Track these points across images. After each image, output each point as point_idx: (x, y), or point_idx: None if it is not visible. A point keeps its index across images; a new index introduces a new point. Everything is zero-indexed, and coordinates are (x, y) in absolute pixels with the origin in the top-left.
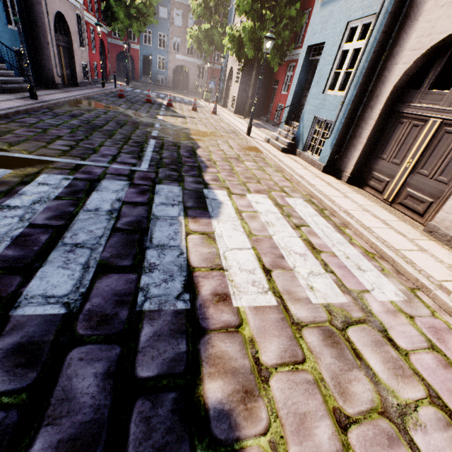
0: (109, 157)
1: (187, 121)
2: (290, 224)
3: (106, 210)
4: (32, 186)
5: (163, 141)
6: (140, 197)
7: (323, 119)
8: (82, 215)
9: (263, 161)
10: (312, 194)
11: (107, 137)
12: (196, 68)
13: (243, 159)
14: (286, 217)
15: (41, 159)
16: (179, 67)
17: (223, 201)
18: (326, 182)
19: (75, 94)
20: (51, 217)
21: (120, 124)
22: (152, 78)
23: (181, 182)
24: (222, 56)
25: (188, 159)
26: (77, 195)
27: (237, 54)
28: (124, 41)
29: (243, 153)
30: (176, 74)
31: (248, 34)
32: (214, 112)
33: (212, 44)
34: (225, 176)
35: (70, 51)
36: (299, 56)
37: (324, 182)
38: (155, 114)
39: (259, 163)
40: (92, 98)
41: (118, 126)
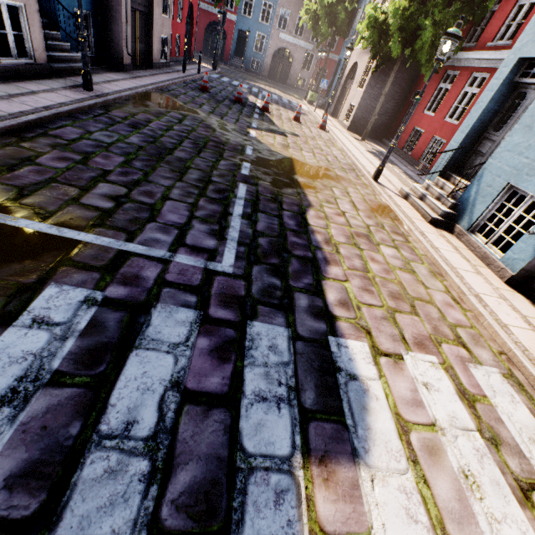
0: (173, 230)
1: (288, 142)
2: (509, 483)
3: (145, 433)
4: (16, 332)
5: (257, 189)
6: (218, 370)
7: (527, 192)
8: (91, 457)
9: (407, 244)
10: (512, 356)
11: (177, 176)
12: (303, 54)
13: (376, 238)
14: (492, 446)
15: (59, 235)
16: (281, 50)
17: (368, 383)
18: (522, 316)
19: (145, 83)
20: (19, 476)
21: (198, 146)
22: (244, 61)
23: (290, 312)
24: (349, 47)
25: (296, 239)
26: (96, 368)
27: (374, 47)
28: (218, 7)
29: (374, 222)
30: (275, 59)
31: (399, 20)
32: (322, 126)
33: (333, 26)
34: (358, 289)
35: (148, 19)
36: (470, 62)
37: (519, 316)
38: (246, 125)
39: (402, 250)
40: (166, 90)
41: (194, 151)
